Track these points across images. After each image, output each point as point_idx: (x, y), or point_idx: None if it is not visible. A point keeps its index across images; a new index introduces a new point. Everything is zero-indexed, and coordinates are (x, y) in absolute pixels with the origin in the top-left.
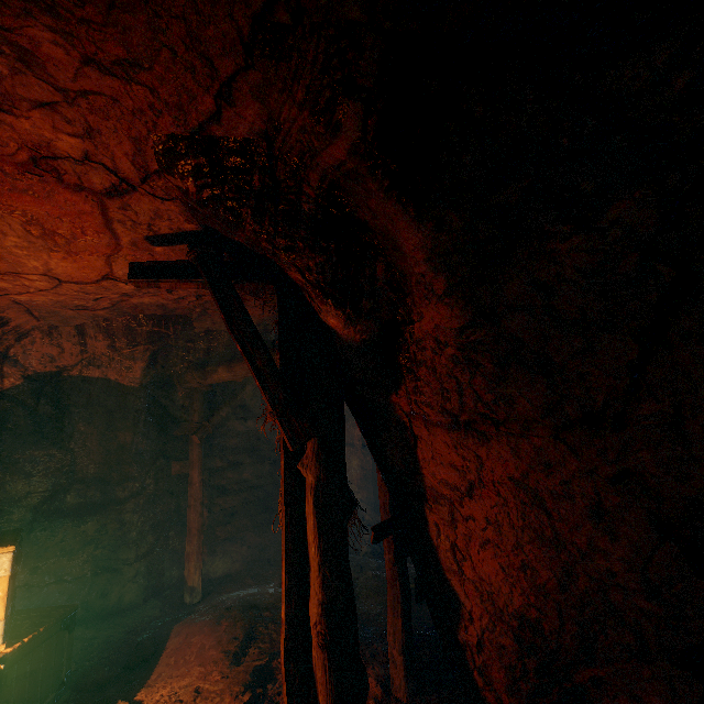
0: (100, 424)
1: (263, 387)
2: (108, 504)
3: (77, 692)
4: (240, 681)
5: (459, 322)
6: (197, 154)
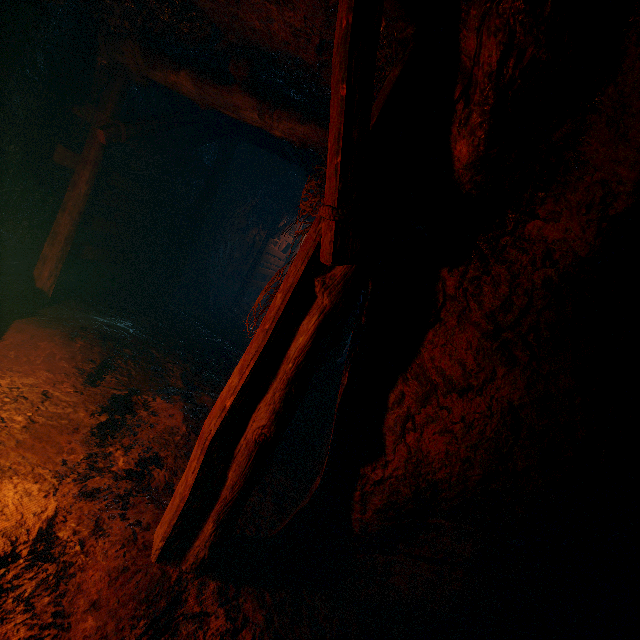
0: None
1: (342, 170)
2: None
3: None
4: (97, 402)
5: (588, 254)
6: None
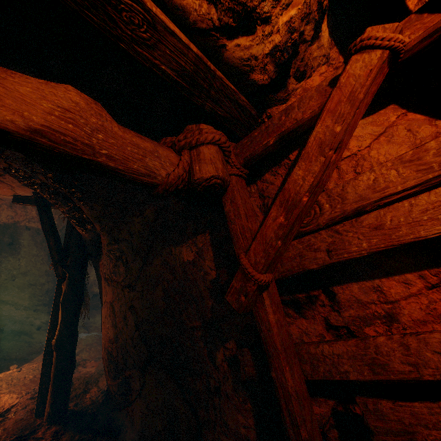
0: (34, 248)
1: (50, 253)
2: (36, 285)
3: (4, 359)
4: None
5: (106, 241)
6: (14, 172)
